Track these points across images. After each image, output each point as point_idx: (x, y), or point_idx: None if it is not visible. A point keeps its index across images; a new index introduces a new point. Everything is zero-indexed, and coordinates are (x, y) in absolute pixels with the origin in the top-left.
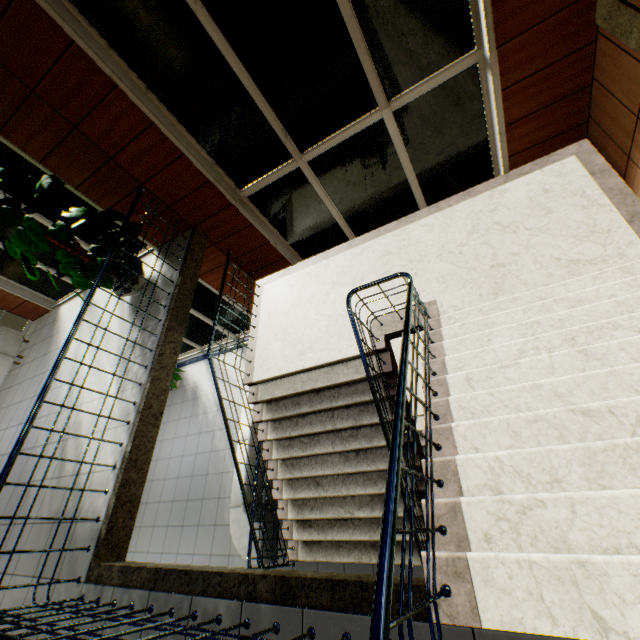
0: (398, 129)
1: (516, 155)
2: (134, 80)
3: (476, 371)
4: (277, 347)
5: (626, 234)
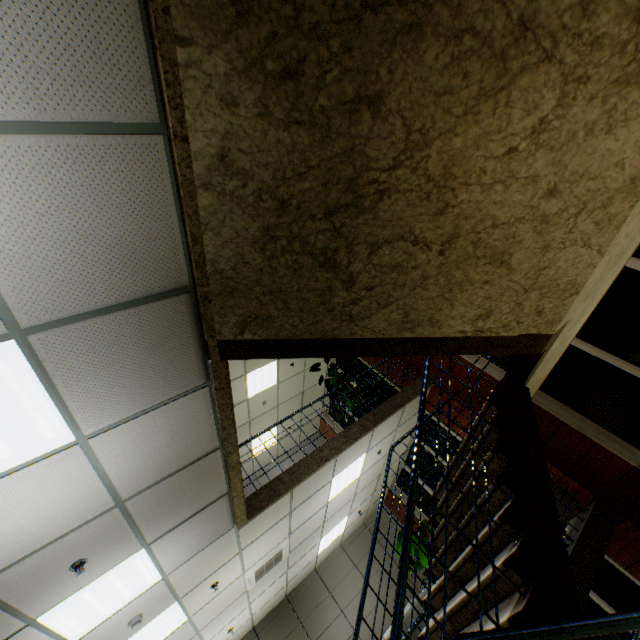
0: None
1: None
2: None
3: None
4: None
5: None
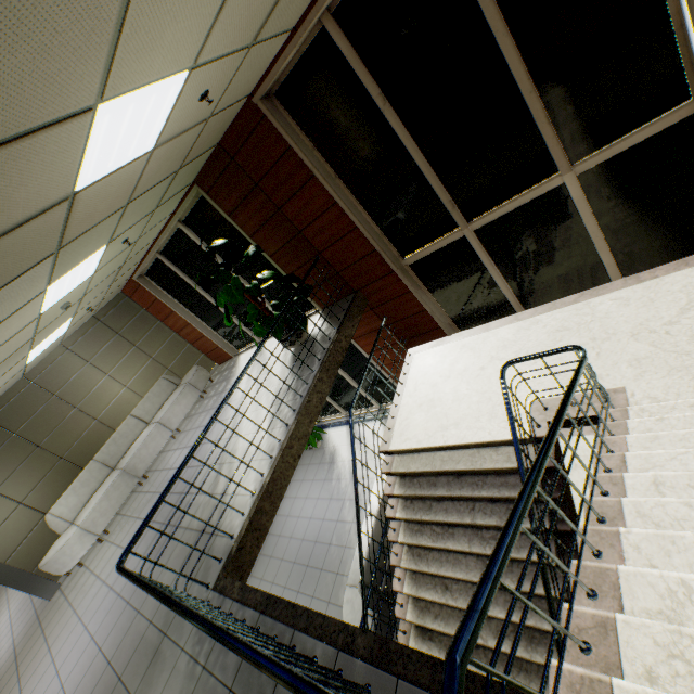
0: (583, 192)
1: None
2: (327, 170)
3: (670, 474)
4: (419, 418)
5: None
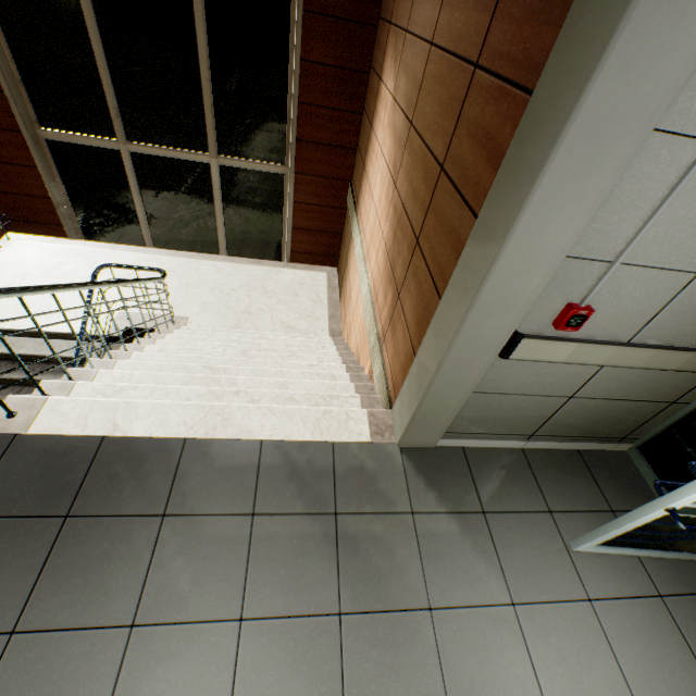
0: (221, 180)
1: (296, 253)
2: None
3: (171, 347)
4: None
5: (325, 324)
